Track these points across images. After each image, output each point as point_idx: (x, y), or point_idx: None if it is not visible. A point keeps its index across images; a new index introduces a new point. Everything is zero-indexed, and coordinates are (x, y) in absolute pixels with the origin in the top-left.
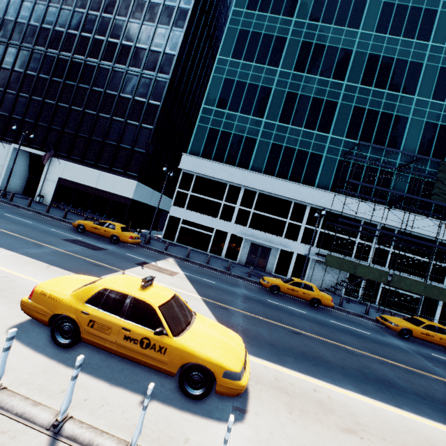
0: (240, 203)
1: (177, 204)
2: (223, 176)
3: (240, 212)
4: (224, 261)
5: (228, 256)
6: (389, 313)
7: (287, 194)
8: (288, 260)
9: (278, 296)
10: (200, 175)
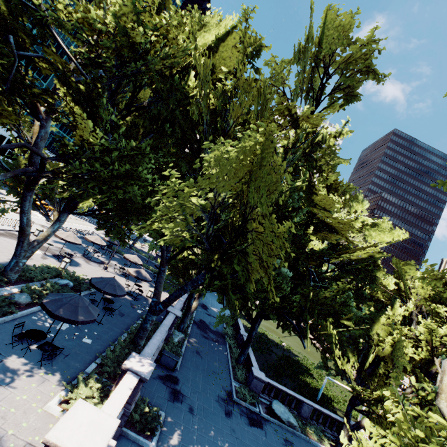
0: None
1: None
2: None
3: None
4: None
5: None
6: None
7: None
8: None
9: None
10: None
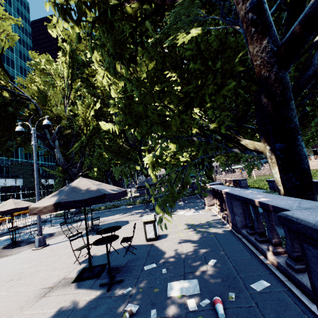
0: None
1: None
2: None
3: None
4: None
5: None
6: (8, 216)
7: None
8: None
9: None
10: None
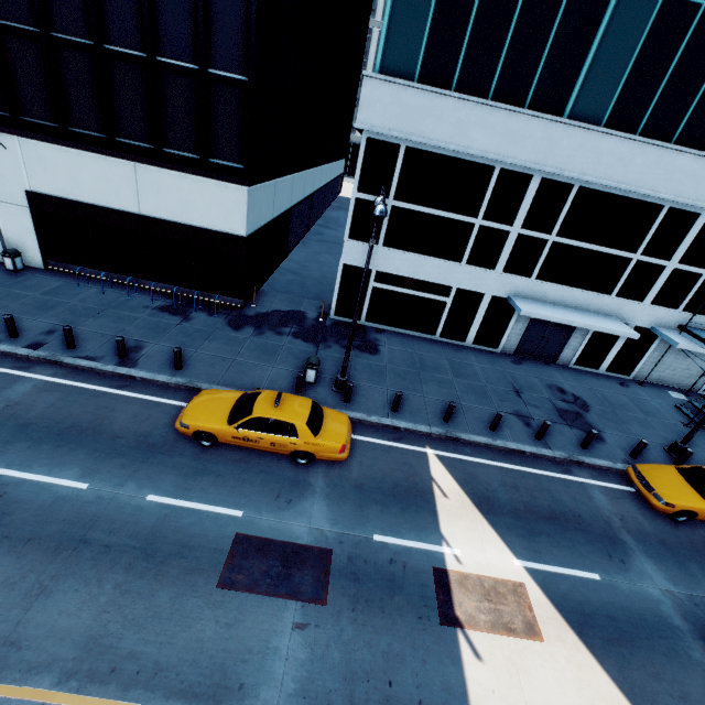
0: (522, 220)
1: (359, 235)
2: (487, 146)
3: (519, 243)
4: (484, 368)
5: (480, 342)
6: None
7: (661, 187)
8: (611, 340)
9: (691, 532)
10: (417, 147)
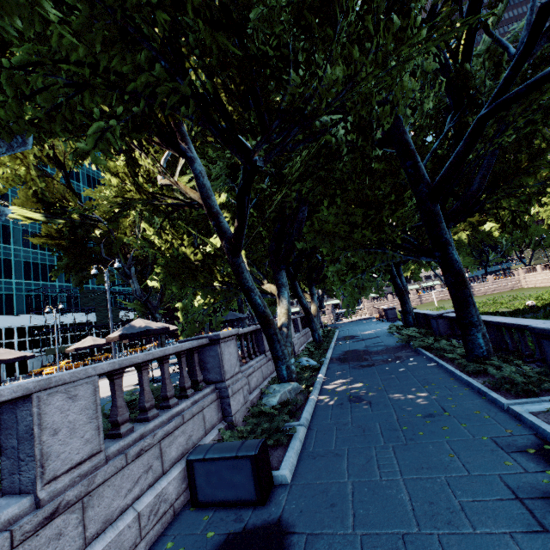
0: None
1: None
2: None
3: None
4: None
5: None
6: None
7: None
8: (14, 365)
9: None
10: None
